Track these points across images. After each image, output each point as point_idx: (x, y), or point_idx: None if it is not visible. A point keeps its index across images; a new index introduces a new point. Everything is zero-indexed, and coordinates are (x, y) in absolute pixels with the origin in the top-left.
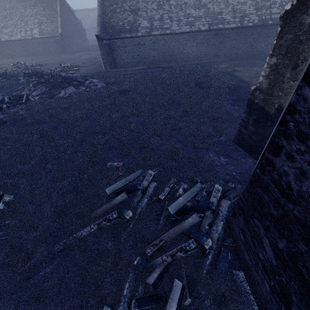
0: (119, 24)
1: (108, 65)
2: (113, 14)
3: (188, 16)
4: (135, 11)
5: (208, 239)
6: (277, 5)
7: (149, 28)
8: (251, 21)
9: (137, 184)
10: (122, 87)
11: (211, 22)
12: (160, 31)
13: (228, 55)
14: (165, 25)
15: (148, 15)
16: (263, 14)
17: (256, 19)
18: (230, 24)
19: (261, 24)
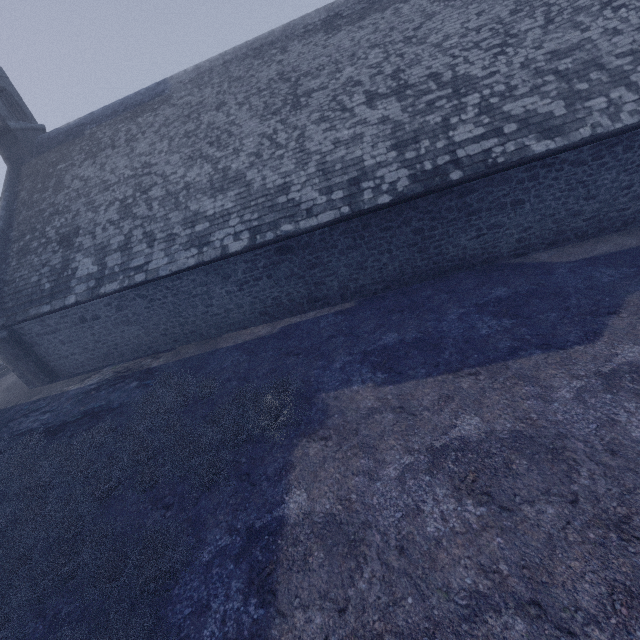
0: (31, 281)
1: (31, 378)
2: (22, 257)
3: (193, 219)
4: (69, 239)
5: None
6: (471, 113)
7: (95, 278)
8: (386, 188)
9: None
10: None
11: (260, 221)
12: (119, 281)
13: (355, 290)
14: (134, 259)
15: (98, 242)
16: (424, 156)
17: (404, 175)
18: (318, 214)
19: (422, 189)
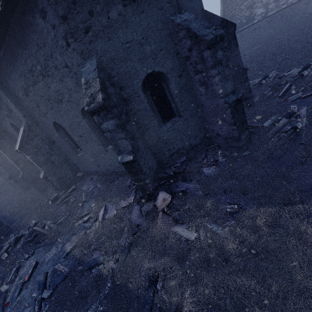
0: (237, 22)
1: None
2: (232, 18)
3: None
4: (251, 7)
5: (304, 71)
6: None
7: (264, 13)
8: None
9: (266, 74)
10: (244, 61)
11: None
12: (275, 10)
13: None
14: (281, 2)
15: (263, 3)
16: None
17: None
18: None
19: None
